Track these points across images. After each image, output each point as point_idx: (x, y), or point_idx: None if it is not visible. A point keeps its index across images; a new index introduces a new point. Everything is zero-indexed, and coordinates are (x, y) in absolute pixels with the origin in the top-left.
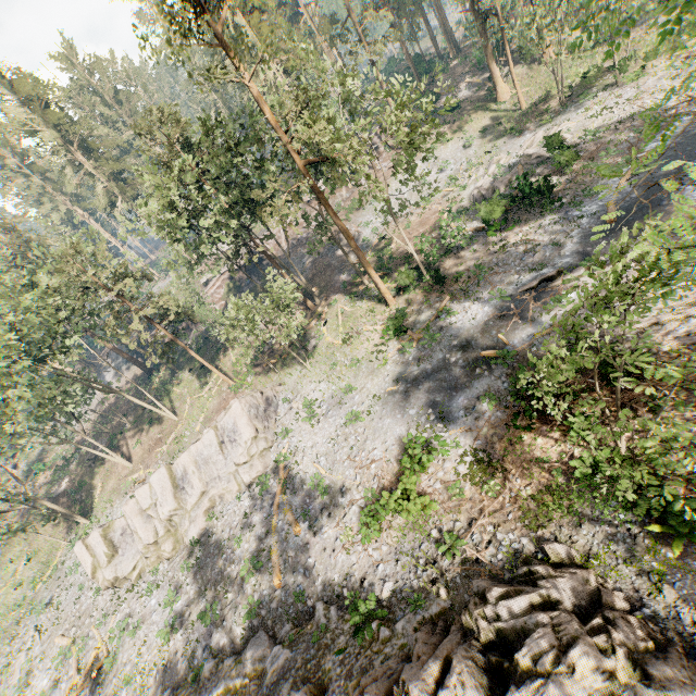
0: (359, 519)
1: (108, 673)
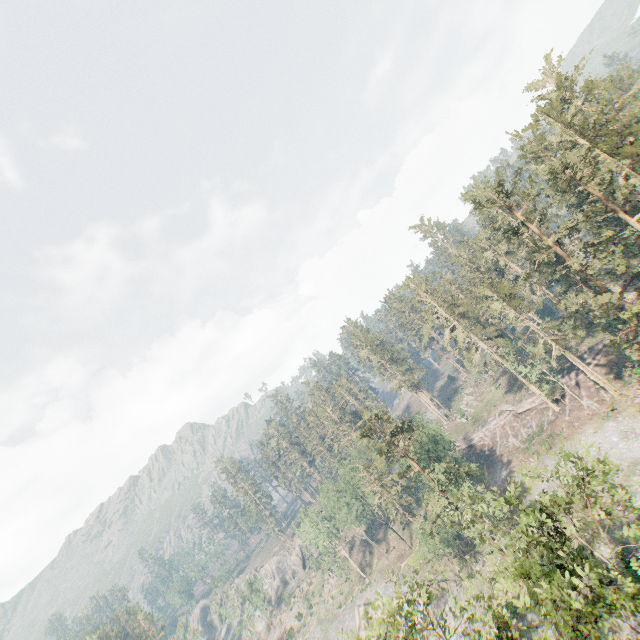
0: None
1: None
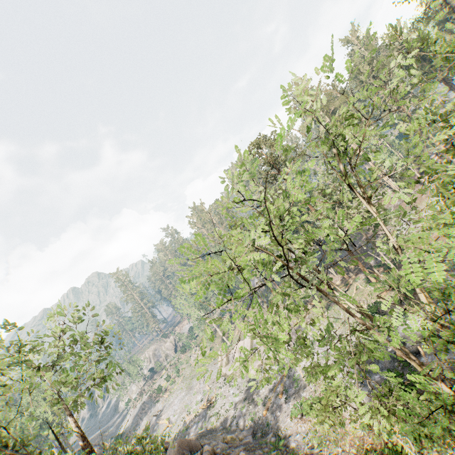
0: (294, 404)
1: (212, 408)
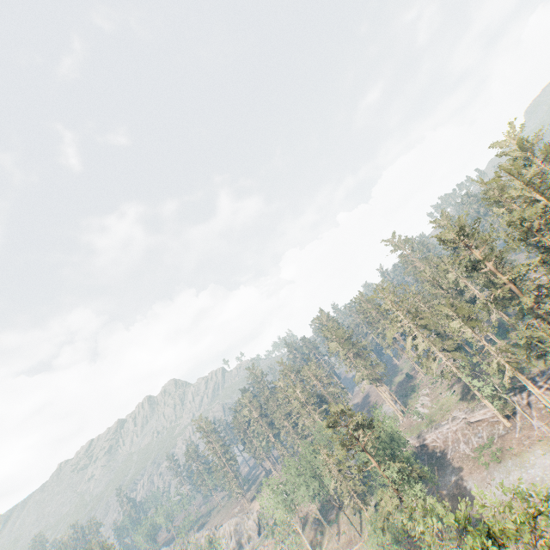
0: None
1: None
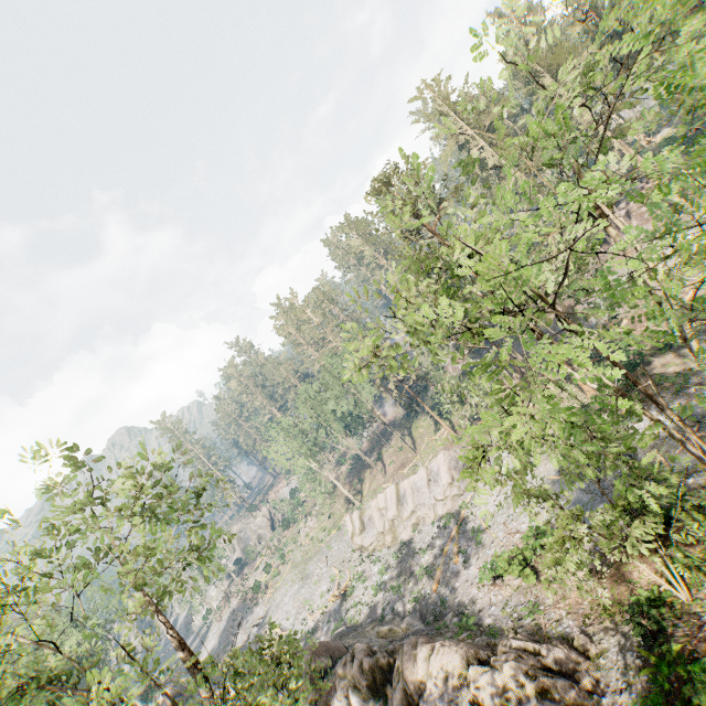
0: (482, 565)
1: (348, 597)
